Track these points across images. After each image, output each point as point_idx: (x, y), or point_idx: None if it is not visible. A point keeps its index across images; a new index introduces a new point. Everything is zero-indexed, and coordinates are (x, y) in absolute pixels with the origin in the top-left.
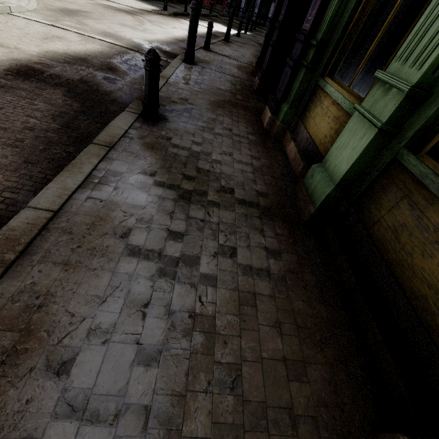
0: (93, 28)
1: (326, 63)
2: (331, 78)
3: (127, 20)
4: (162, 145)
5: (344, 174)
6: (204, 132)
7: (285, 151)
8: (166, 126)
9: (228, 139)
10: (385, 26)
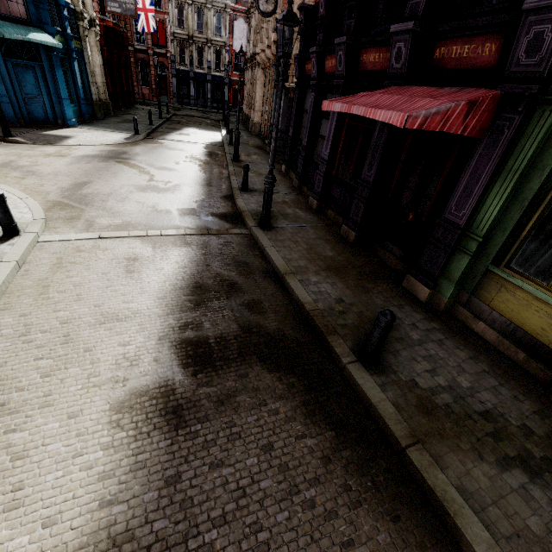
0: (132, 215)
1: (495, 254)
2: (510, 269)
3: (132, 175)
4: (425, 398)
5: None
6: (413, 348)
7: (470, 328)
8: (389, 363)
9: (433, 344)
10: None
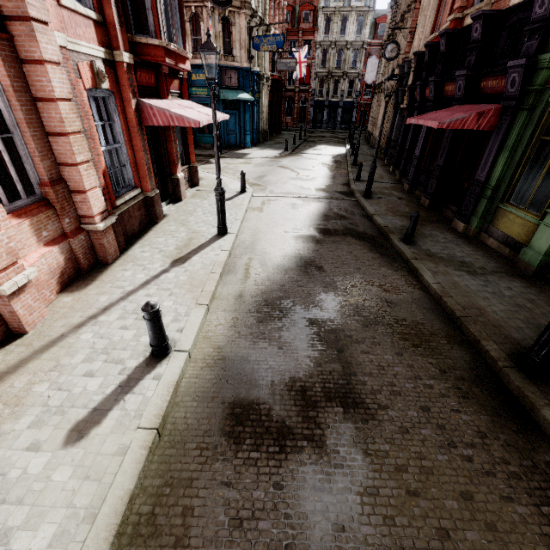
0: (291, 189)
1: (501, 196)
2: (508, 204)
3: (287, 173)
4: (431, 254)
5: (546, 250)
6: (437, 243)
7: (485, 244)
8: (419, 244)
9: (451, 244)
10: (537, 185)
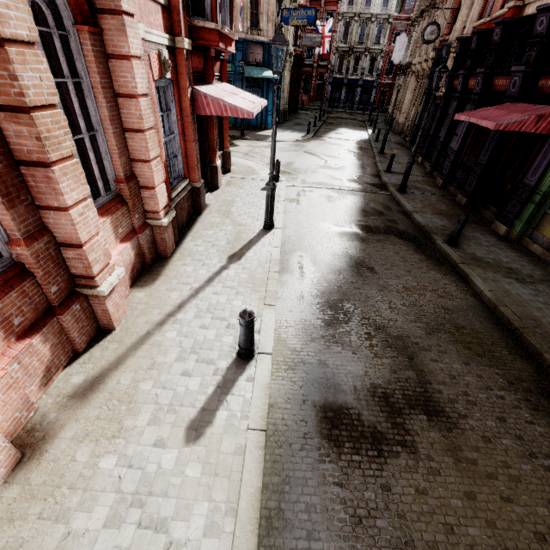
0: (322, 179)
1: None
2: None
3: (315, 160)
4: (477, 258)
5: None
6: (481, 246)
7: (528, 249)
8: (463, 247)
9: (495, 248)
10: None
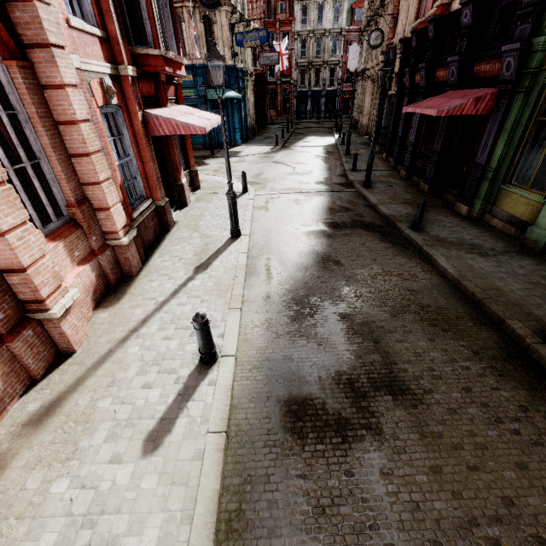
0: (290, 185)
1: (503, 178)
2: (510, 184)
3: (283, 168)
4: (440, 239)
5: None
6: (444, 228)
7: (490, 225)
8: (427, 230)
9: (458, 228)
10: (539, 165)
